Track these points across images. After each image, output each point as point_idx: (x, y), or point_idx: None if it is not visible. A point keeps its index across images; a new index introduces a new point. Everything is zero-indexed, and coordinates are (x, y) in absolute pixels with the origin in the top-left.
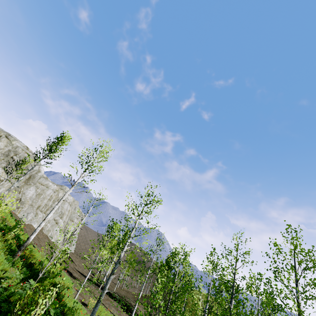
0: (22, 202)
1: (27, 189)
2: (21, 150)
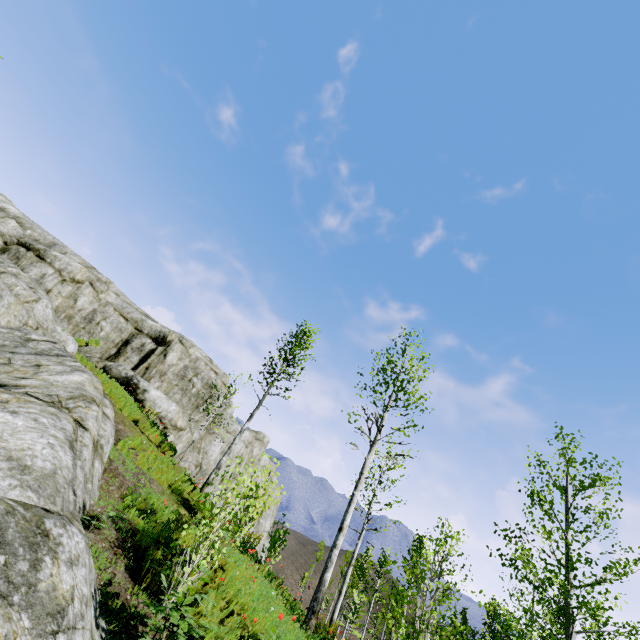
0: (203, 471)
1: (210, 444)
2: (204, 366)
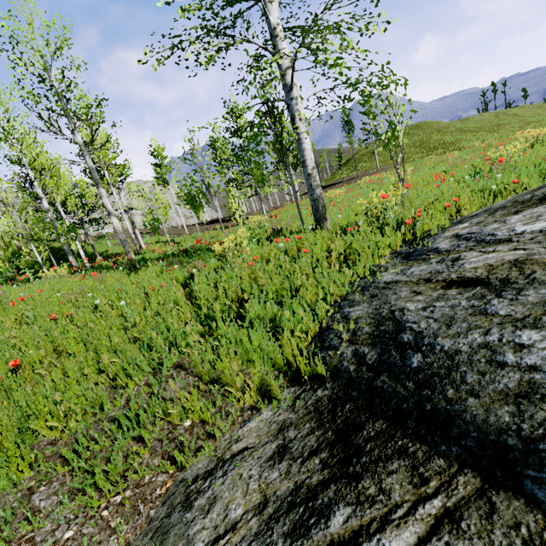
0: None
1: None
2: None
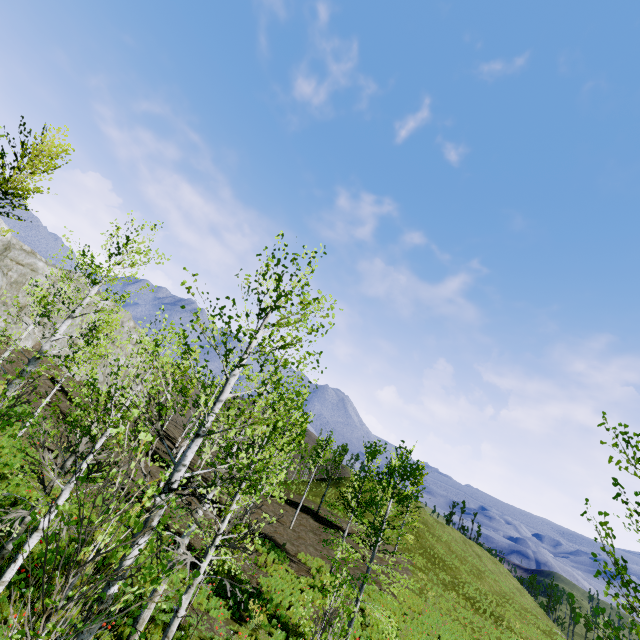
0: None
1: None
2: None
